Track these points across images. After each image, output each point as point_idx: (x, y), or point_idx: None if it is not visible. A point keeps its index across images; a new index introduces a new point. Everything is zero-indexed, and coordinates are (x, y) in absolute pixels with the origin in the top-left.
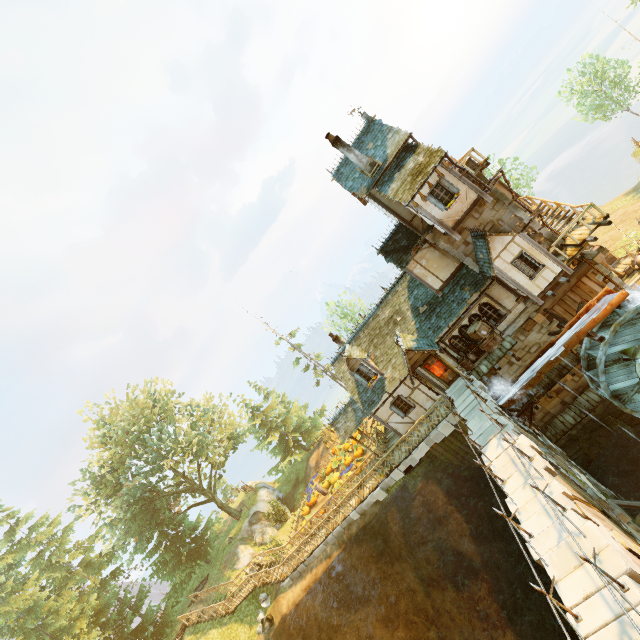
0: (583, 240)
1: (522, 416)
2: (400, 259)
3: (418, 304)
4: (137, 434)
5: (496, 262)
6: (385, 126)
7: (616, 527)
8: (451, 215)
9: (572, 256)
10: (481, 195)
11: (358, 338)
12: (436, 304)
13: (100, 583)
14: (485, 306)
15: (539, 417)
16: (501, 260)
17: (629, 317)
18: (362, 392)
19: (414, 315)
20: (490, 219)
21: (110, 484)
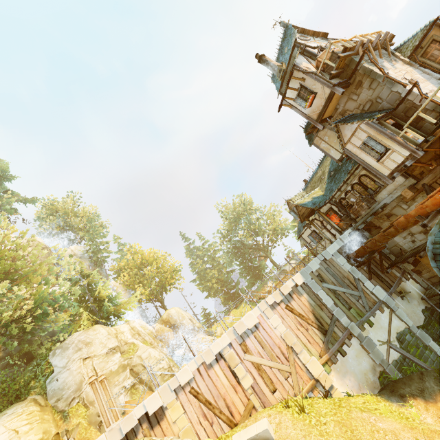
0: (439, 119)
1: (381, 268)
2: (310, 137)
3: (331, 169)
4: (234, 219)
5: (348, 146)
6: (292, 30)
7: (319, 338)
8: (314, 110)
9: (425, 137)
10: (332, 90)
11: (307, 187)
12: (337, 171)
13: (227, 272)
14: (364, 177)
15: (426, 276)
16: (352, 145)
17: None
18: (299, 223)
19: (327, 177)
20: (368, 98)
21: (226, 237)
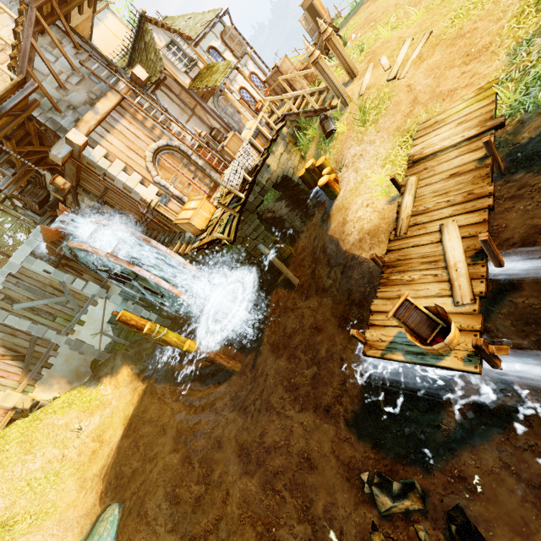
0: None
1: None
2: None
3: None
4: None
5: None
6: None
7: (17, 367)
8: None
9: None
10: None
11: None
12: None
13: None
14: None
15: None
16: None
17: (66, 248)
18: None
19: None
20: None
21: None
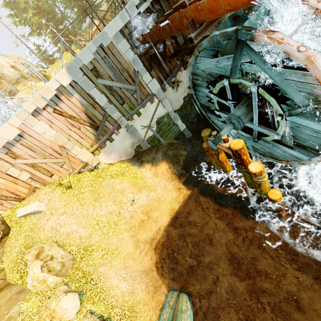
0: None
1: (164, 58)
2: None
3: None
4: None
5: None
6: None
7: (91, 133)
8: None
9: None
10: None
11: None
12: None
13: None
14: None
15: None
16: None
17: (227, 37)
18: None
19: None
20: None
21: None
